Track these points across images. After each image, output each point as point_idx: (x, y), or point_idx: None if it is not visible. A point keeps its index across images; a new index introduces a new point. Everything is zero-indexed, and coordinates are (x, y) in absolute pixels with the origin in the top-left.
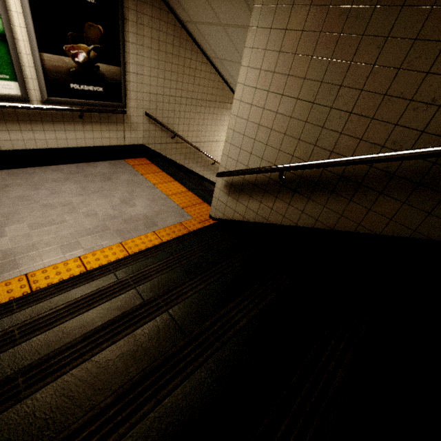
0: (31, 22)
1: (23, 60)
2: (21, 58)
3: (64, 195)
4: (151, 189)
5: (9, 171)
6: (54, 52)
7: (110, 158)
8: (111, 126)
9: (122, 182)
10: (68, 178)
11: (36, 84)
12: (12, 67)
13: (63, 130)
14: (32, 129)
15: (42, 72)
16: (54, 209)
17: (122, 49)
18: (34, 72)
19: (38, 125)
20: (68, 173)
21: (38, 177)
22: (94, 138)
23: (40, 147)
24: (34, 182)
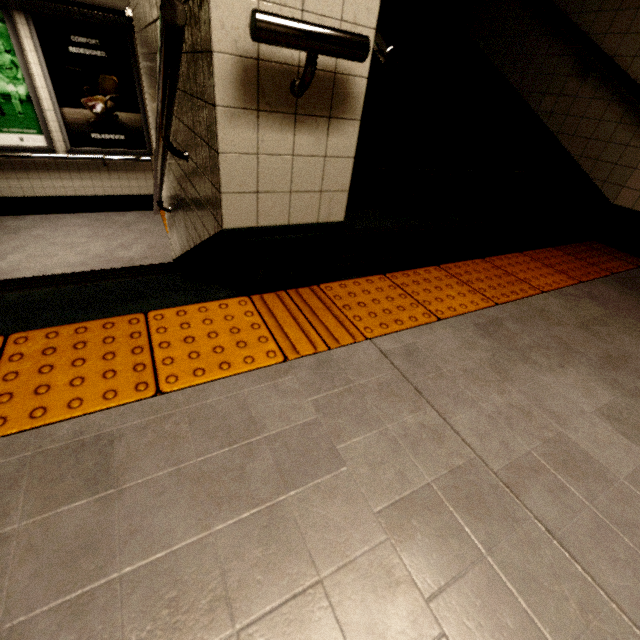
0: (50, 83)
1: (48, 116)
2: (45, 115)
3: (73, 237)
4: (161, 238)
5: (45, 216)
6: (73, 106)
7: (144, 209)
8: (139, 174)
9: (136, 231)
10: (89, 224)
11: (60, 136)
12: (39, 123)
13: (90, 179)
14: (60, 178)
15: (64, 125)
16: (55, 247)
17: (140, 96)
18: (57, 126)
19: (66, 173)
20: (93, 220)
21: (64, 222)
22: (121, 187)
23: (69, 195)
24: (57, 226)
